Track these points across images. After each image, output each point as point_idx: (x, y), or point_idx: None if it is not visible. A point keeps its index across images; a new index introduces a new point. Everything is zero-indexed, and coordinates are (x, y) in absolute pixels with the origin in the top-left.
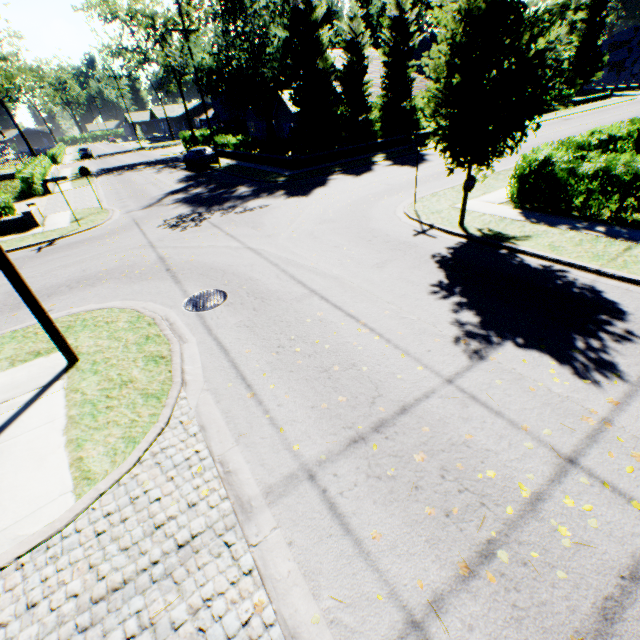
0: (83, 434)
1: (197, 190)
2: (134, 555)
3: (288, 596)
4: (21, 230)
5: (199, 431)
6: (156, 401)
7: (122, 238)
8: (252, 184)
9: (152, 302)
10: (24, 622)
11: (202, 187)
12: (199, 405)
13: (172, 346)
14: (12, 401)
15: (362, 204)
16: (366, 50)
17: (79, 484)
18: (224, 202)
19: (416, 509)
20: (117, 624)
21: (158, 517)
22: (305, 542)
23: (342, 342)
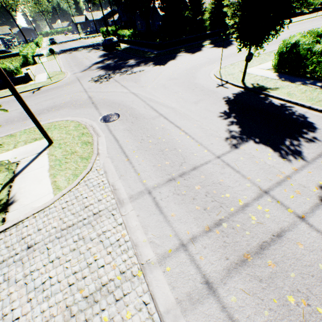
0: (56, 172)
1: (108, 62)
2: (77, 216)
3: (135, 233)
4: (24, 82)
5: (104, 173)
6: (86, 160)
7: (71, 87)
8: (136, 58)
9: (85, 118)
10: (37, 234)
11: (111, 60)
12: (104, 163)
13: (93, 138)
14: (26, 158)
15: (192, 70)
16: None
17: (55, 190)
18: (121, 68)
19: (192, 207)
20: (70, 237)
21: (86, 204)
22: (144, 215)
23: (171, 138)
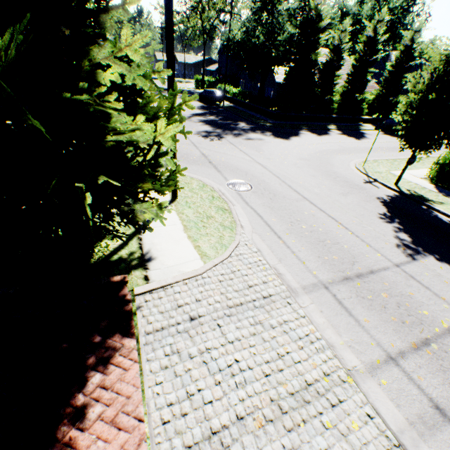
0: (195, 235)
1: (212, 117)
2: (242, 294)
3: (325, 331)
4: None
5: (257, 251)
6: (230, 230)
7: None
8: (248, 122)
9: (207, 178)
10: (197, 305)
11: (214, 116)
12: (253, 239)
13: (229, 205)
14: None
15: (326, 154)
16: (344, 54)
17: (202, 257)
18: (232, 130)
19: (385, 316)
20: (244, 318)
21: (249, 282)
22: (329, 313)
23: (329, 230)
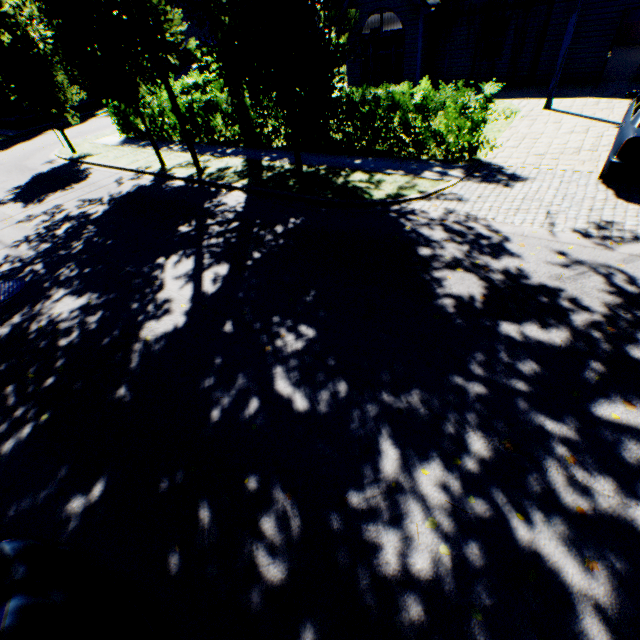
0: None
1: None
2: None
3: None
4: None
5: None
6: None
7: None
8: None
9: None
10: None
11: None
12: None
13: None
14: None
15: (38, 150)
16: None
17: None
18: None
19: None
20: None
21: None
22: None
23: None
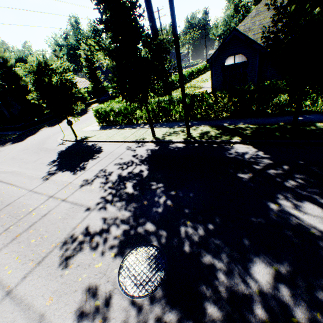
0: None
1: None
2: None
3: None
4: None
5: None
6: None
7: None
8: None
9: None
10: None
11: None
12: None
13: None
14: None
15: (46, 138)
16: None
17: None
18: None
19: None
20: None
21: None
22: None
23: None
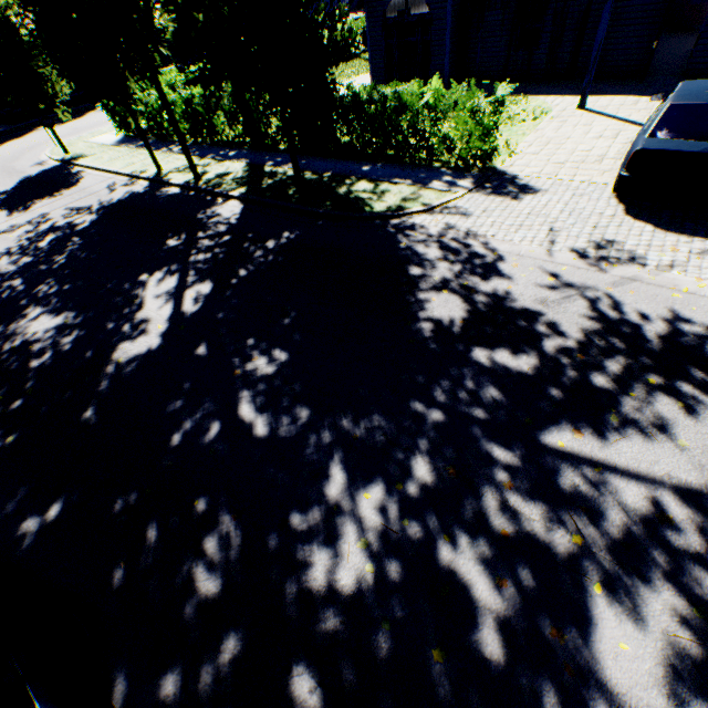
0: None
1: None
2: None
3: None
4: None
5: None
6: None
7: None
8: None
9: None
10: None
11: None
12: None
13: None
14: None
15: (29, 150)
16: None
17: None
18: None
19: None
20: None
21: None
22: None
23: None
